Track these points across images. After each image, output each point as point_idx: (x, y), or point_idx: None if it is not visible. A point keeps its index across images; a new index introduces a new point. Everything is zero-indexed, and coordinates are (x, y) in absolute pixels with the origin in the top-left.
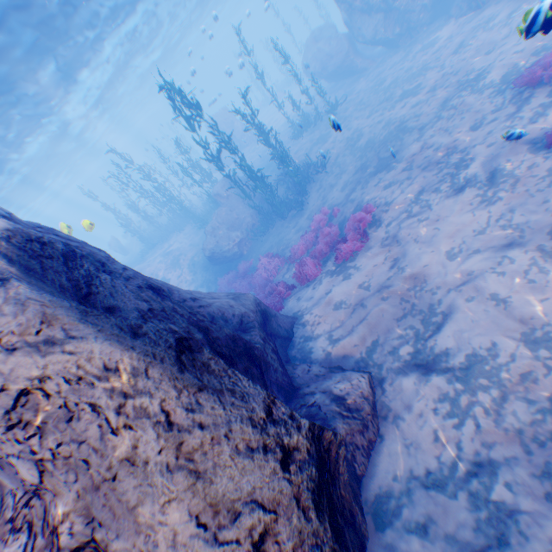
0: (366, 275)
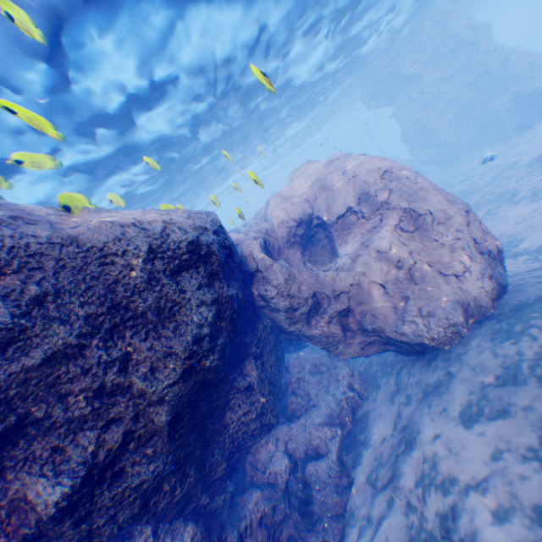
0: None
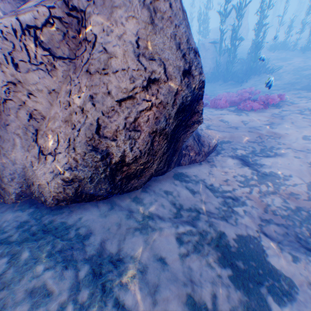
0: (249, 119)
